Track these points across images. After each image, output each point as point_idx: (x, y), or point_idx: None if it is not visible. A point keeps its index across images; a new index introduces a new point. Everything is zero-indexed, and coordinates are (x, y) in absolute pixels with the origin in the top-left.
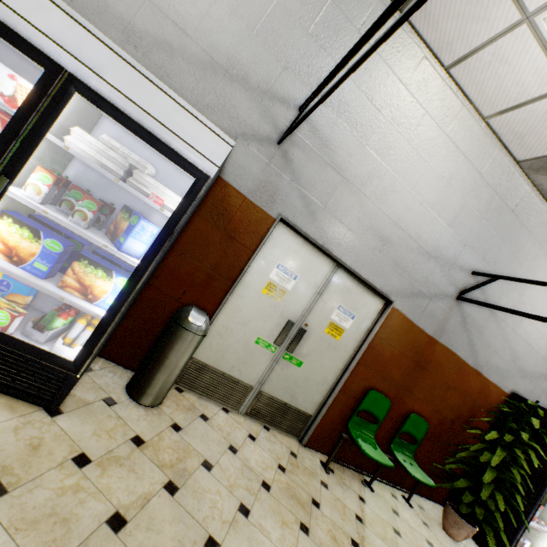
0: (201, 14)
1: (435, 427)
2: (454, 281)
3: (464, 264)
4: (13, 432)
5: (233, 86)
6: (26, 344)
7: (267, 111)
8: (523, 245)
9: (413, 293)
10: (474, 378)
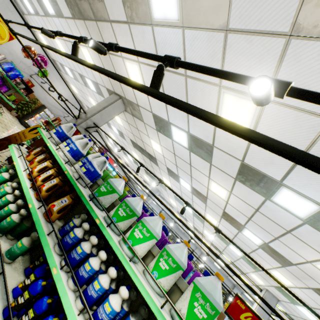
0: None
1: (19, 100)
2: (30, 72)
3: (33, 70)
4: None
5: None
6: None
7: None
8: (51, 75)
9: (17, 68)
10: (33, 95)
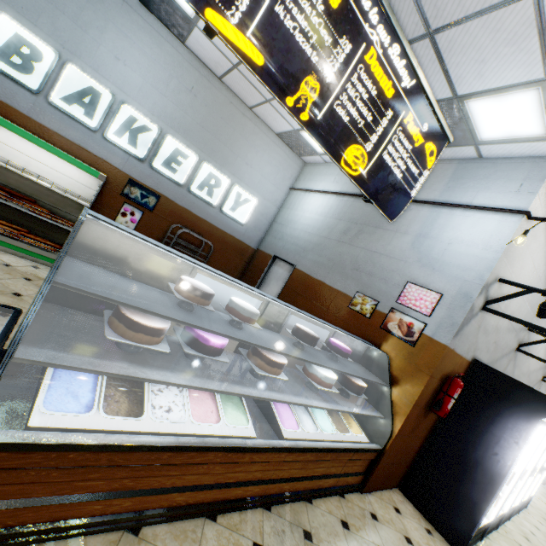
0: (544, 355)
1: None
2: None
3: None
4: (539, 519)
5: (540, 370)
6: (531, 496)
7: (543, 372)
8: None
9: None
10: None
